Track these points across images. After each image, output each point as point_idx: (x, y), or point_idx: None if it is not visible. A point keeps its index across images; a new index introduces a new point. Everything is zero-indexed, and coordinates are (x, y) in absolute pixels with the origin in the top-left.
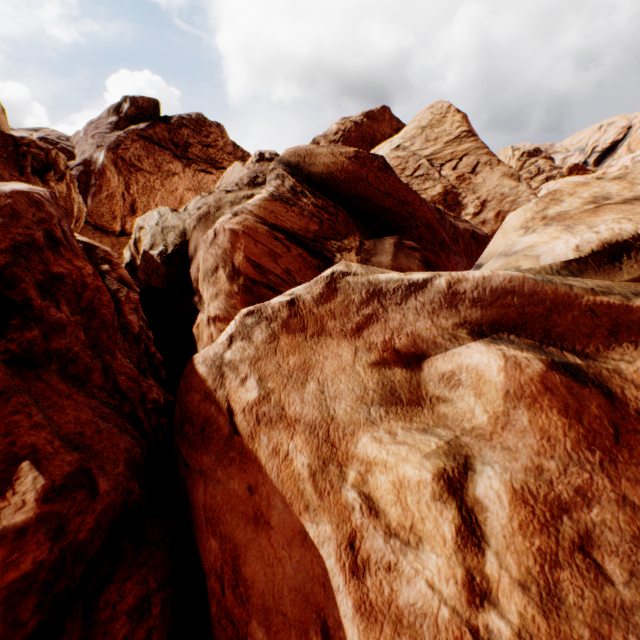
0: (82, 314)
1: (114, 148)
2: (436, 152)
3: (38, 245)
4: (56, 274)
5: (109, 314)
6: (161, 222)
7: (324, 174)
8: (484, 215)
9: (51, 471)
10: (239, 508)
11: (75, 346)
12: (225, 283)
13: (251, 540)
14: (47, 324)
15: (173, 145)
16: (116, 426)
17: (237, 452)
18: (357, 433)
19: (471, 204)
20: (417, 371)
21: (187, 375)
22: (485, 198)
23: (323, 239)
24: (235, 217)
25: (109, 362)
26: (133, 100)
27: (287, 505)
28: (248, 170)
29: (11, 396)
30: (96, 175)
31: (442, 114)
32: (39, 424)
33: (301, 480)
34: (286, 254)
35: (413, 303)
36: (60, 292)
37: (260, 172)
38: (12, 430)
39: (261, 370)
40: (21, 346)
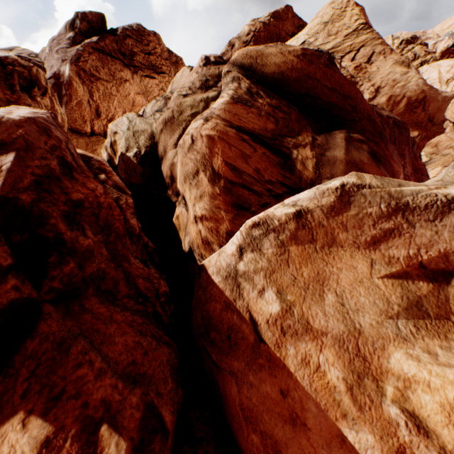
0: (101, 232)
1: (75, 61)
2: (337, 45)
3: (55, 175)
4: (76, 201)
5: (120, 226)
6: (131, 127)
7: (276, 74)
8: (377, 100)
9: (126, 427)
10: (274, 409)
11: (101, 263)
12: (207, 186)
13: (290, 439)
14: (79, 254)
15: (121, 55)
16: (152, 338)
17: (265, 359)
18: (387, 347)
19: (367, 91)
20: (445, 286)
21: (204, 285)
22: (379, 85)
23: (280, 137)
24: (206, 122)
25: (127, 269)
26: (83, 15)
27: (321, 410)
28: (197, 74)
29: (69, 346)
30: (65, 86)
31: (342, 8)
32: (100, 370)
33: (337, 392)
34: (253, 154)
35: (451, 220)
36: (82, 218)
37: (209, 75)
38: (80, 388)
39: (277, 282)
40: (62, 281)
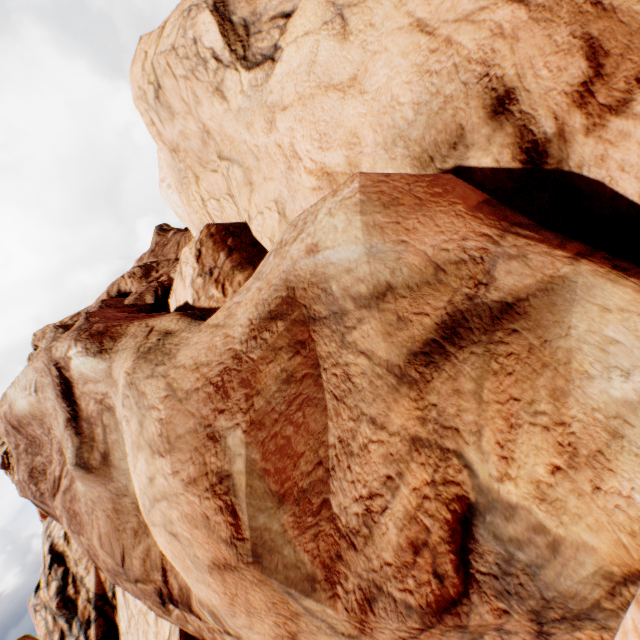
0: None
1: None
2: None
3: None
4: None
5: None
6: None
7: None
8: None
9: None
10: None
11: None
12: None
13: None
14: None
15: None
16: None
17: None
18: None
19: None
20: None
21: None
22: None
23: None
24: None
25: None
26: (165, 224)
27: None
28: None
29: None
30: None
31: None
32: None
33: None
34: None
35: None
36: None
37: None
38: None
39: None
40: None
